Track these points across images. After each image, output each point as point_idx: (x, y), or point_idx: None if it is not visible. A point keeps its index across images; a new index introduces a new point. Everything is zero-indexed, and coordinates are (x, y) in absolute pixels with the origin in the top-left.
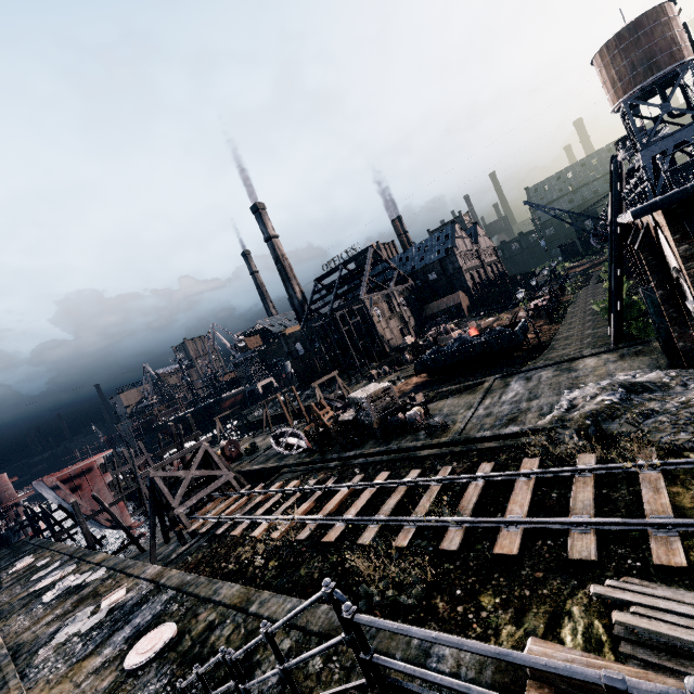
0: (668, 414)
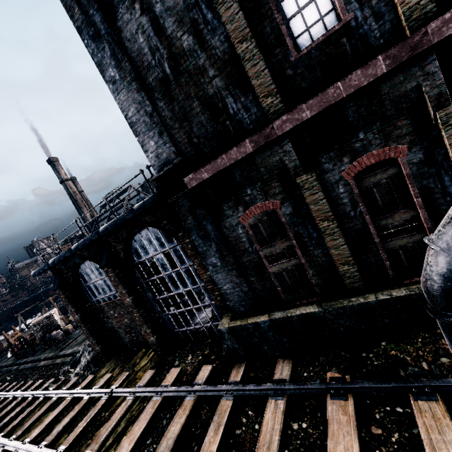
0: (91, 353)
